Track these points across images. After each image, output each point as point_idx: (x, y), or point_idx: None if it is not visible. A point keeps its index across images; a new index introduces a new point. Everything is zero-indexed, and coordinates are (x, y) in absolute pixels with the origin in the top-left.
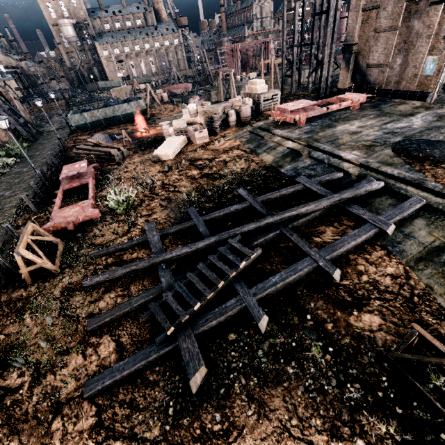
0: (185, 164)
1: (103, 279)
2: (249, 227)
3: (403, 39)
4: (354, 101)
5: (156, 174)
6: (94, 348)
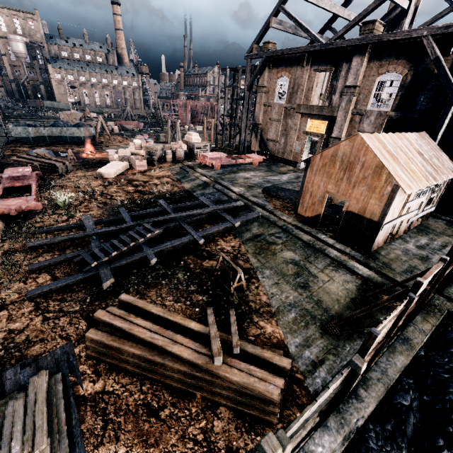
0: (124, 182)
1: (44, 242)
2: (159, 218)
3: (284, 128)
4: (254, 160)
5: (97, 186)
6: (34, 279)
